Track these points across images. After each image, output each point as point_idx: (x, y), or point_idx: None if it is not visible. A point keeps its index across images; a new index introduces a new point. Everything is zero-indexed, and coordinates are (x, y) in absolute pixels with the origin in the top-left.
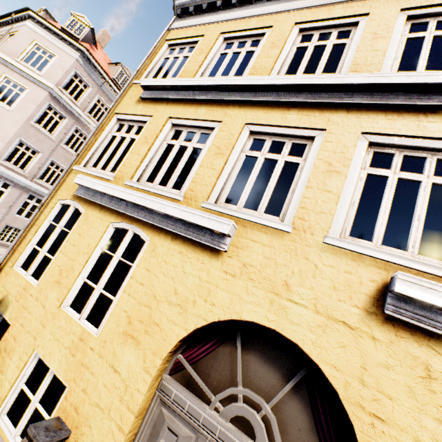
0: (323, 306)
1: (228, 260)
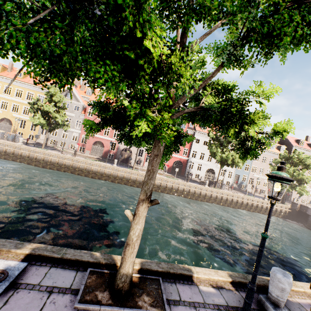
0: (10, 116)
1: (2, 114)
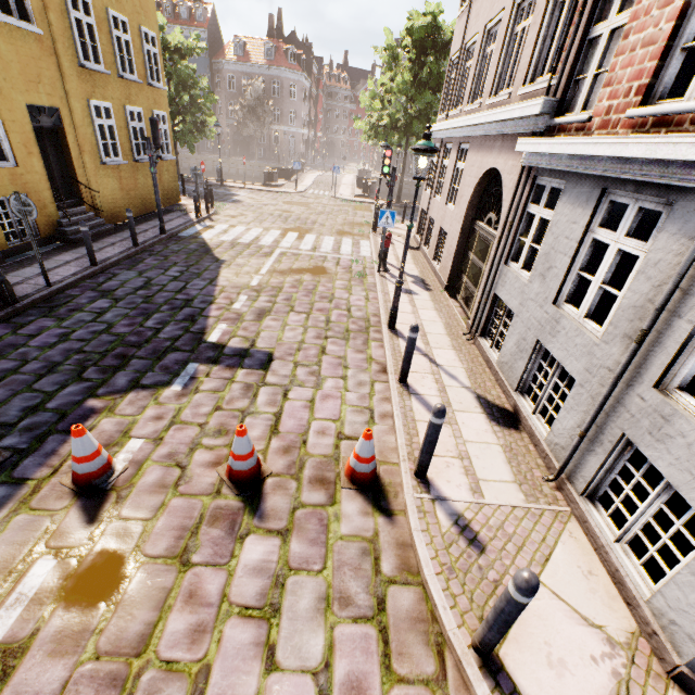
0: None
1: None
